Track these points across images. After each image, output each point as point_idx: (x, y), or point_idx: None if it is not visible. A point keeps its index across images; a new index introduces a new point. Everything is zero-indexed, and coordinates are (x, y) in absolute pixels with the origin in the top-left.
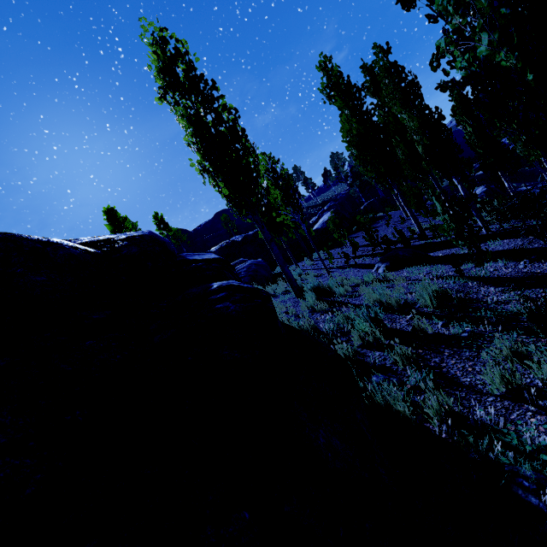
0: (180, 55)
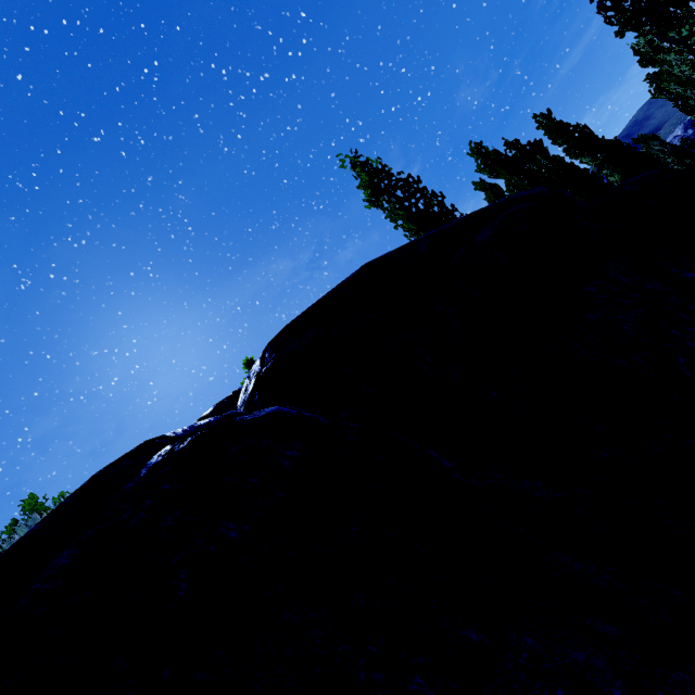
0: (383, 168)
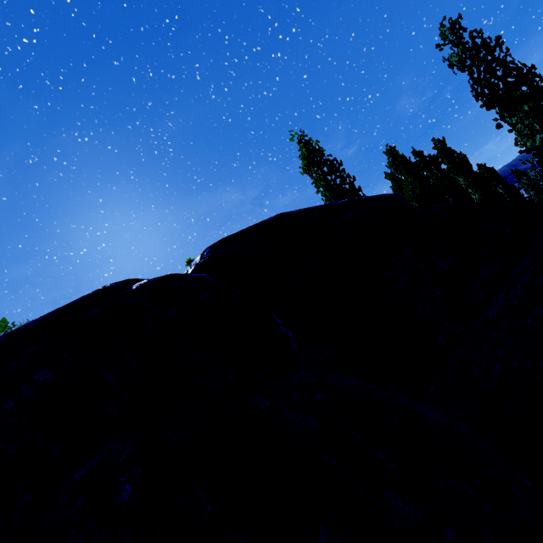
0: (319, 148)
